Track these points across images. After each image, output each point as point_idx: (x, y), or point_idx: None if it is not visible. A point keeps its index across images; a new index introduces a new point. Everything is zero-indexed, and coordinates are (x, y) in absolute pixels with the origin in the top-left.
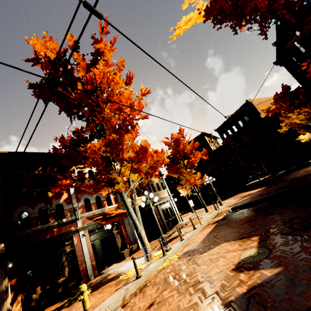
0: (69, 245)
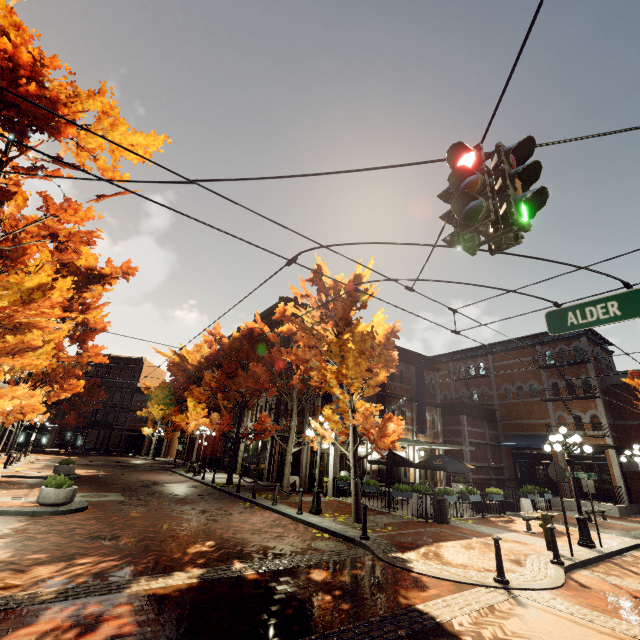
0: None
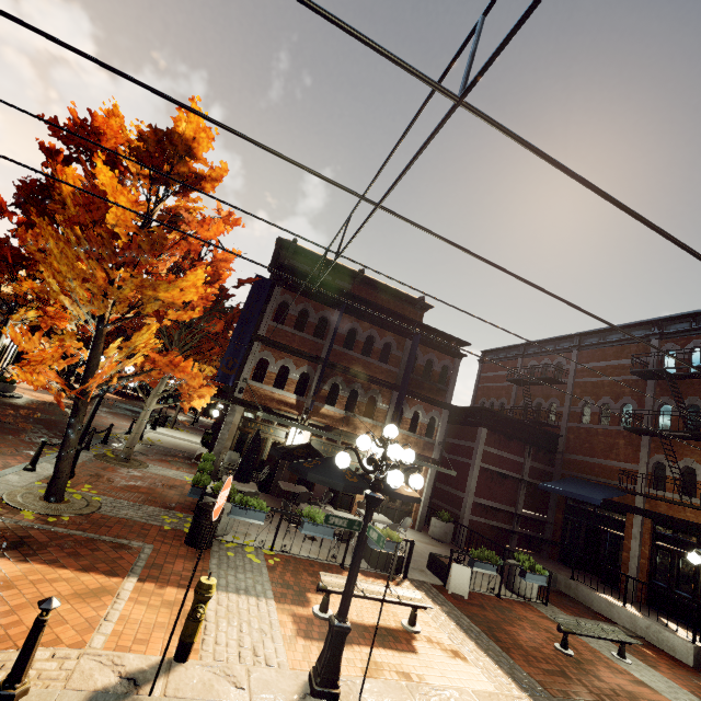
0: None
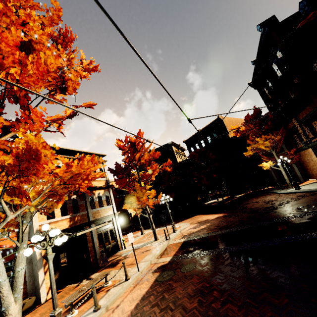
0: None
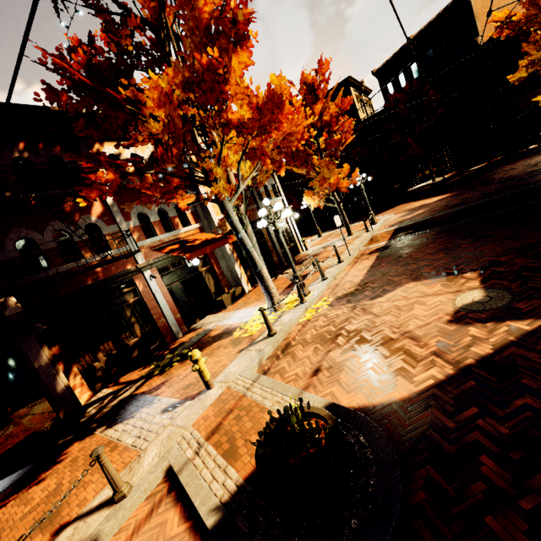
0: (131, 293)
